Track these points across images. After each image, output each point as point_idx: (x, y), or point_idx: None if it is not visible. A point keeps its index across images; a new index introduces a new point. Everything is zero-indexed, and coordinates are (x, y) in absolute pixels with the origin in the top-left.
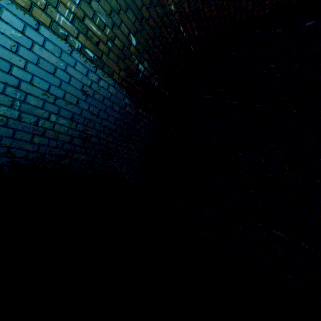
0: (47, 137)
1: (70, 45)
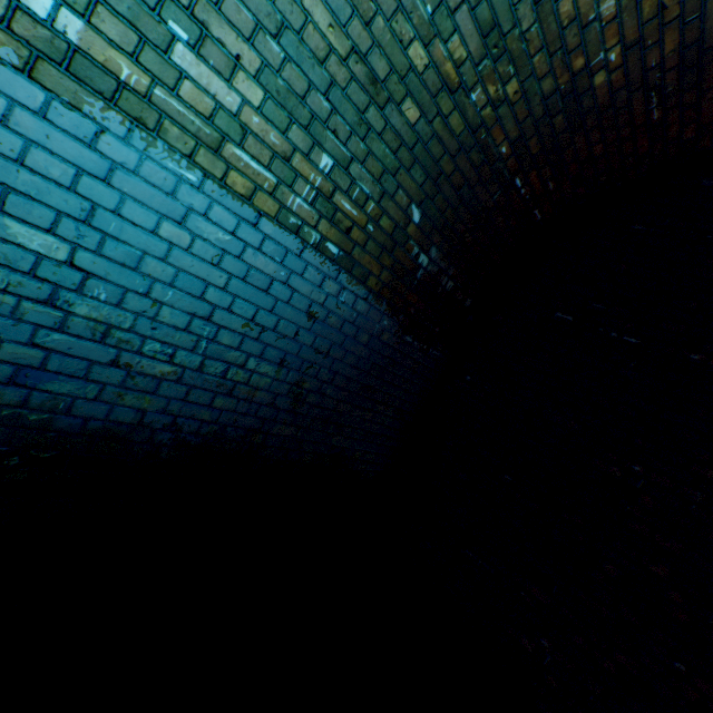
0: (237, 396)
1: (303, 241)
